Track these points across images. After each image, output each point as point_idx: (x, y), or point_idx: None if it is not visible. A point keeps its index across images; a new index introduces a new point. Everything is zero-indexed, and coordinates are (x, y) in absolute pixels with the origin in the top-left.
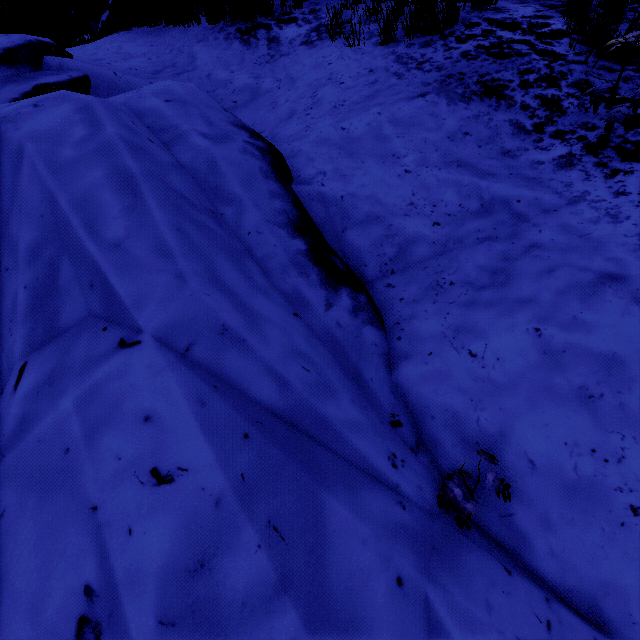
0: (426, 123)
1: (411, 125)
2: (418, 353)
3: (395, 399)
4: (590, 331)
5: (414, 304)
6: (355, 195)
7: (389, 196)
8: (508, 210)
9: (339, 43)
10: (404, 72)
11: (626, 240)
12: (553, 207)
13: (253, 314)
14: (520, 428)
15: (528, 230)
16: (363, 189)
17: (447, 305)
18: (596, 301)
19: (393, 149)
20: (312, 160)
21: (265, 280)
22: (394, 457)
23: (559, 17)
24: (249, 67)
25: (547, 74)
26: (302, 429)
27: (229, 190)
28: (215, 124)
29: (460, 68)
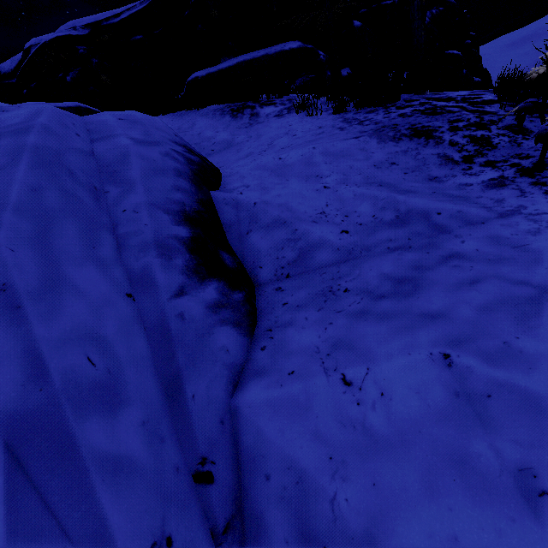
0: (355, 155)
1: (341, 156)
2: (277, 370)
3: (221, 434)
4: (533, 367)
5: (296, 310)
6: (268, 202)
7: (302, 205)
8: (426, 221)
9: (302, 114)
10: (347, 126)
11: None
12: (480, 220)
13: (62, 281)
14: (404, 534)
15: (448, 240)
16: (278, 198)
17: (333, 313)
18: (541, 323)
19: (318, 171)
20: (243, 178)
21: (113, 254)
22: (167, 545)
23: (491, 94)
24: (231, 129)
25: (476, 122)
26: (20, 455)
27: (126, 175)
28: (152, 136)
29: (395, 122)
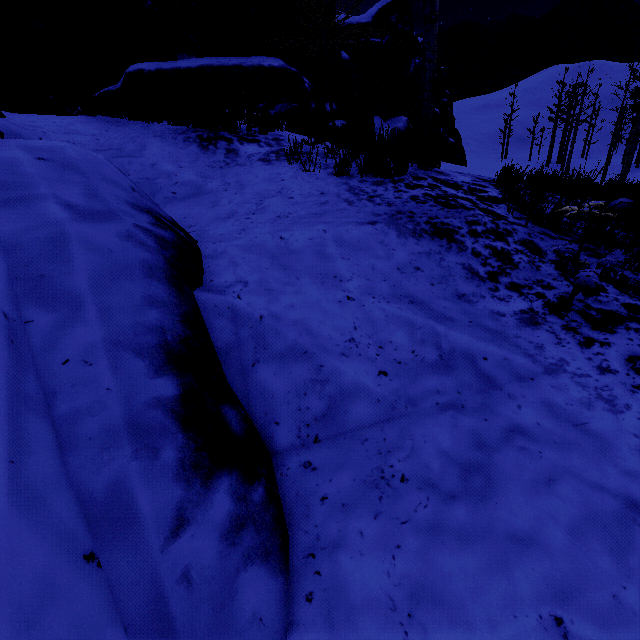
0: (375, 250)
1: (358, 249)
2: None
3: None
4: None
5: (343, 513)
6: (279, 317)
7: (324, 325)
8: (474, 368)
9: (296, 166)
10: (355, 200)
11: (639, 443)
12: (528, 373)
13: None
14: None
15: (503, 402)
16: (291, 311)
17: (397, 526)
18: (639, 562)
19: (336, 270)
20: (235, 265)
21: (51, 465)
22: None
23: (493, 188)
24: (200, 167)
25: (493, 228)
26: None
27: (65, 284)
28: (100, 198)
29: (410, 207)
